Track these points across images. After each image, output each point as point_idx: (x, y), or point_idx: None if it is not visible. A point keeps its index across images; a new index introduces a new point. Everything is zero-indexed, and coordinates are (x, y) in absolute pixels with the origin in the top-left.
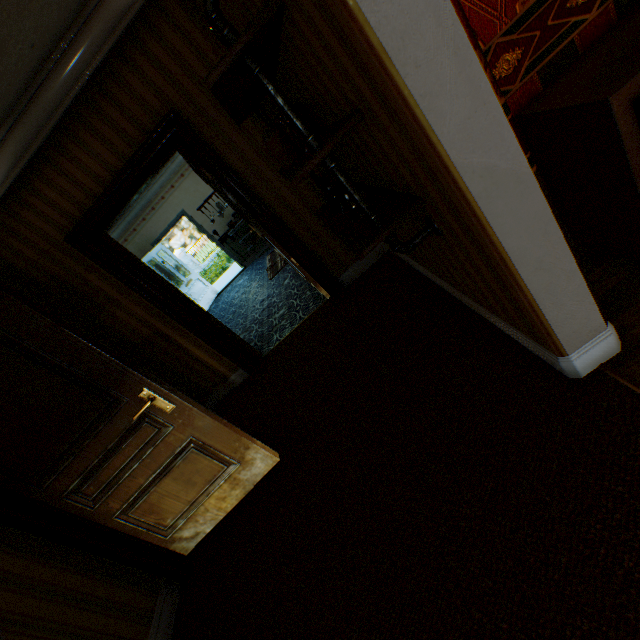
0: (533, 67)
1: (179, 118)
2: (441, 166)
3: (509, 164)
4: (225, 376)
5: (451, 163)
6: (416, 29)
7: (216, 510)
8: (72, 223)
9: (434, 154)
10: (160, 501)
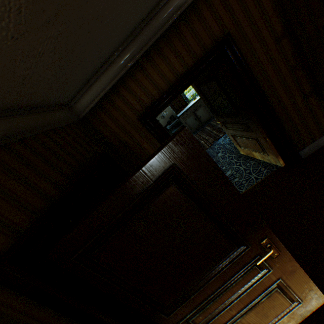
0: None
1: (231, 39)
2: None
3: None
4: None
5: None
6: None
7: None
8: (142, 108)
9: None
10: None
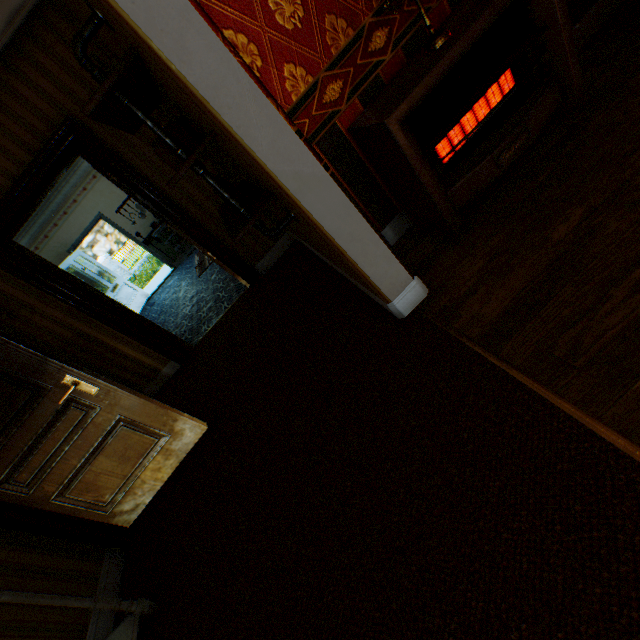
0: (354, 94)
1: (77, 125)
2: (265, 173)
3: (311, 170)
4: (157, 370)
5: (270, 171)
6: (224, 85)
7: (153, 481)
8: None
9: (258, 165)
10: (96, 479)
